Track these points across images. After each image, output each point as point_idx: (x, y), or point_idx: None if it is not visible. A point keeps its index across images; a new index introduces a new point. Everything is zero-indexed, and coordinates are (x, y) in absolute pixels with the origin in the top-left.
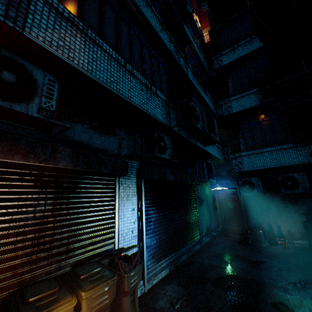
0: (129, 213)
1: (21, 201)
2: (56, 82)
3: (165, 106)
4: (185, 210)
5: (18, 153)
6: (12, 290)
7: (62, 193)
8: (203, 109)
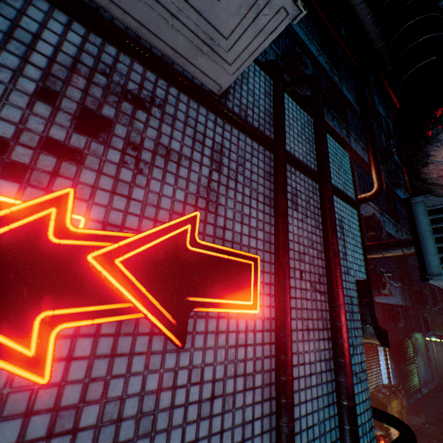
0: (382, 362)
1: None
2: None
3: (400, 289)
4: (407, 361)
5: None
6: None
7: (365, 351)
8: (415, 261)
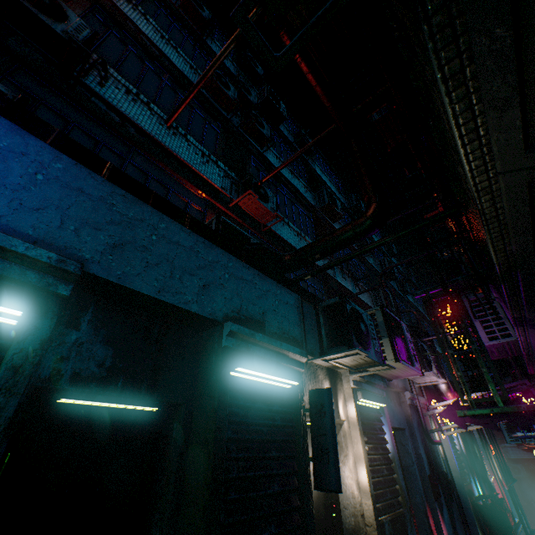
0: None
1: None
2: None
3: None
4: None
5: None
6: None
7: None
8: None
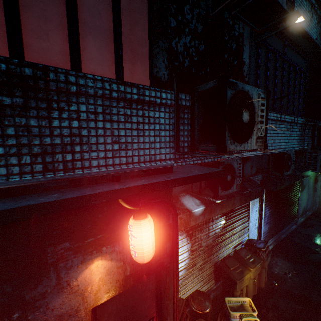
0: (254, 214)
1: (215, 222)
2: (241, 162)
3: (301, 128)
4: (289, 201)
5: (223, 208)
6: (216, 259)
7: (228, 213)
8: None
